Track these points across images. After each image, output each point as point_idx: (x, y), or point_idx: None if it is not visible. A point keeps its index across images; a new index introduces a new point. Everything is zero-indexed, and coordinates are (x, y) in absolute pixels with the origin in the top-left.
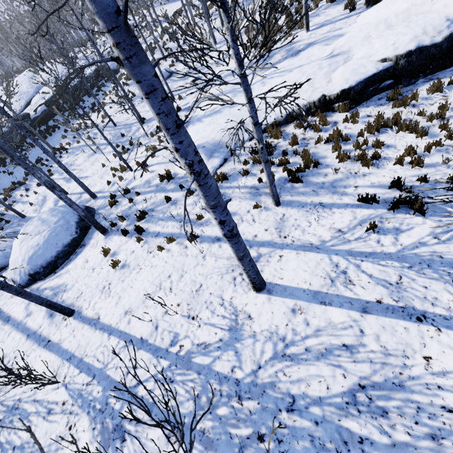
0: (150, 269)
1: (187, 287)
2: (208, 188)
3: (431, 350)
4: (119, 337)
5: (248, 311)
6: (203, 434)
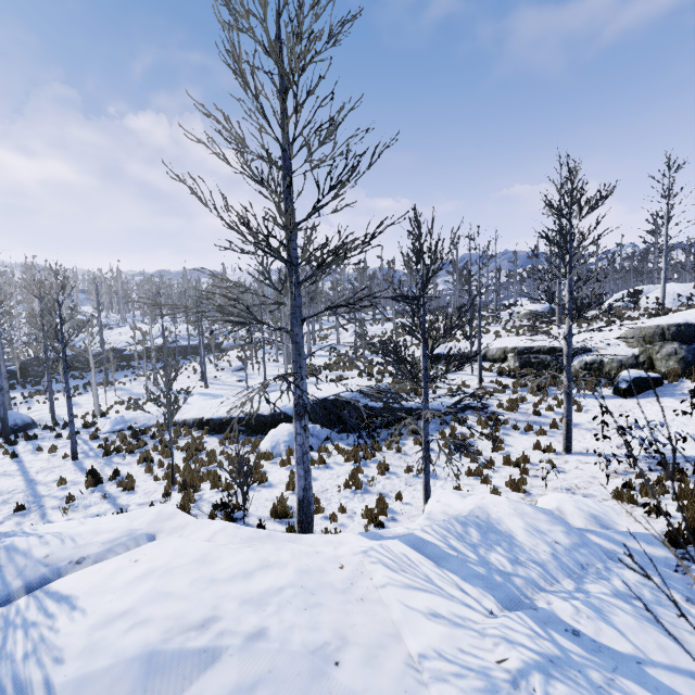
0: None
1: None
2: None
3: None
4: None
5: None
6: None
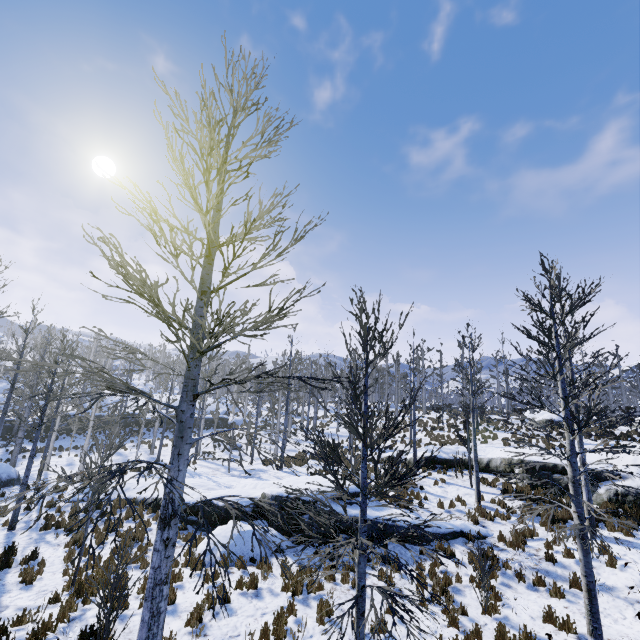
0: None
1: None
2: None
3: None
4: None
5: None
6: None
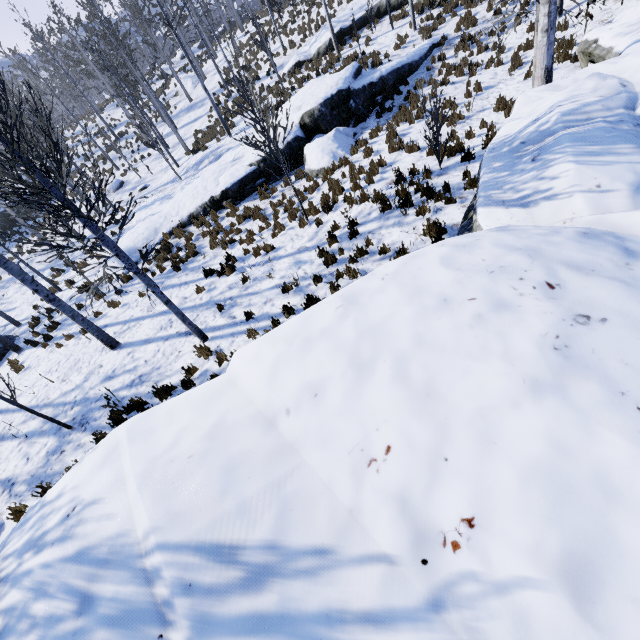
0: (47, 363)
1: (69, 364)
2: (11, 270)
3: (184, 347)
4: (6, 413)
5: (102, 363)
6: (42, 432)
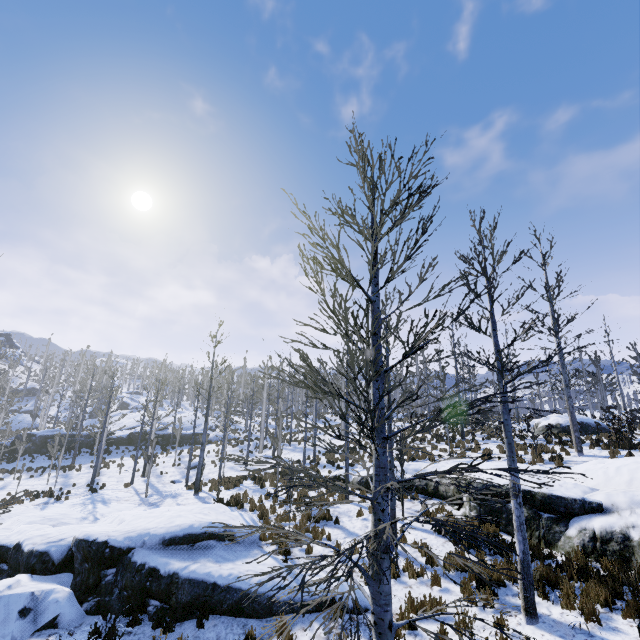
0: None
1: None
2: None
3: None
4: None
5: None
6: None
